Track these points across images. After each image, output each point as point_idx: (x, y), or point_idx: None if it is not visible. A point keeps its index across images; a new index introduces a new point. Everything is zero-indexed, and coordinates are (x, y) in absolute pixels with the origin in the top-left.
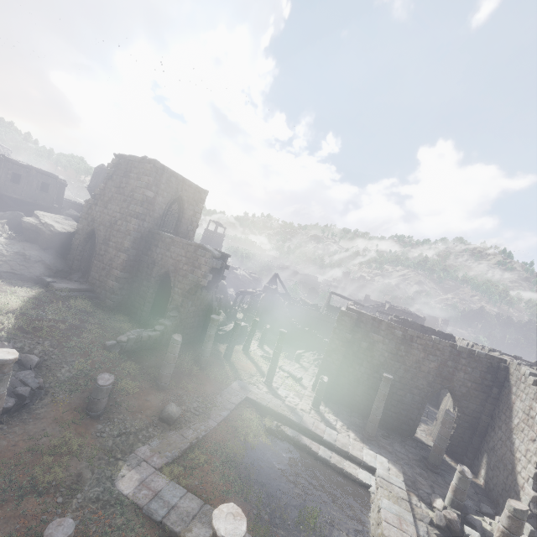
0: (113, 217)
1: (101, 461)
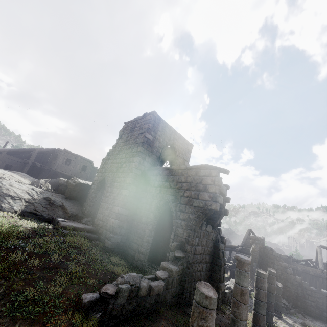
0: (120, 163)
1: None
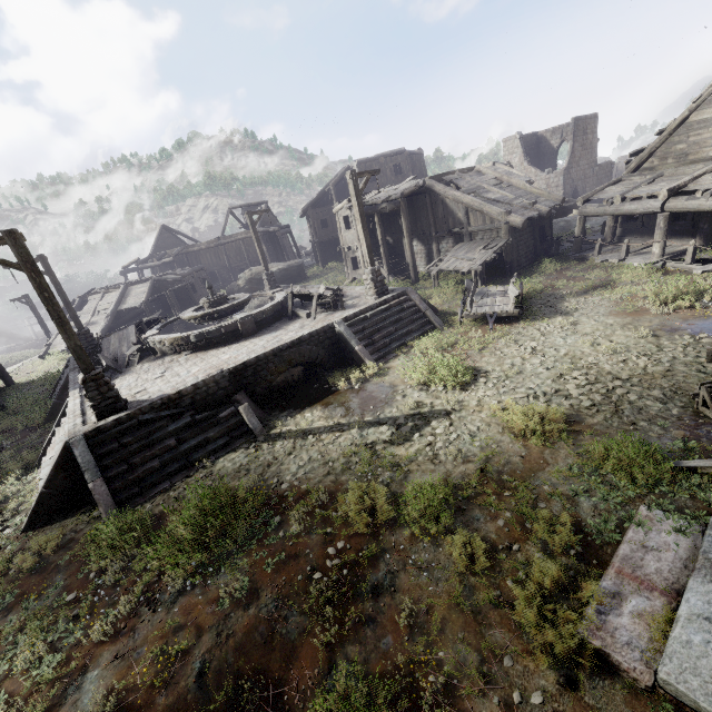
0: (585, 170)
1: None
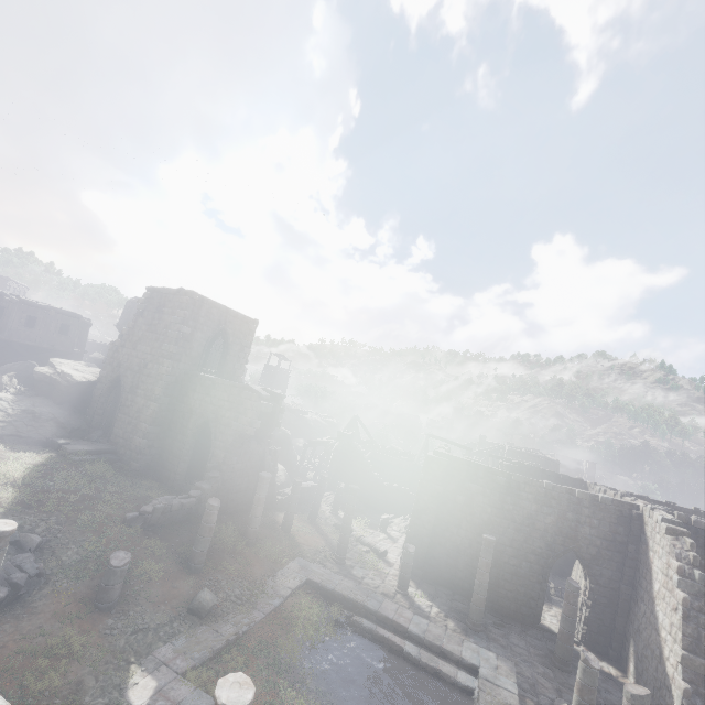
0: (143, 360)
1: (108, 666)
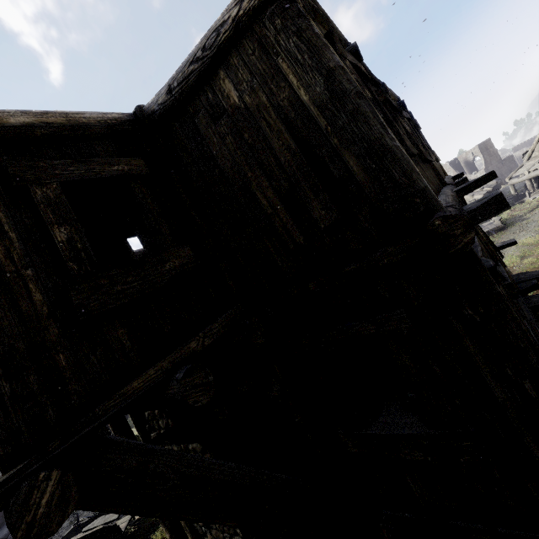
0: (496, 165)
1: None
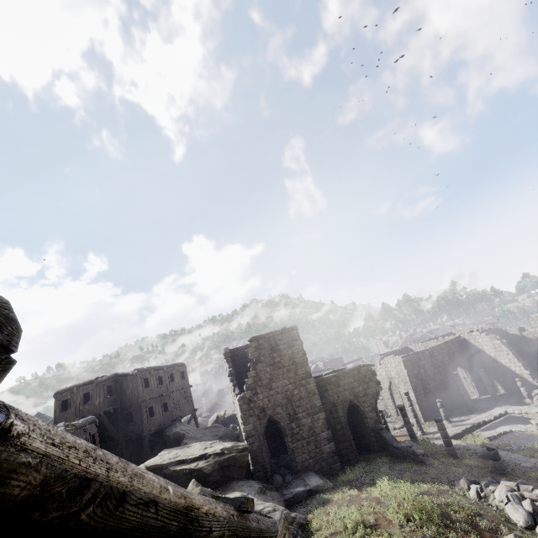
0: (286, 391)
1: None
